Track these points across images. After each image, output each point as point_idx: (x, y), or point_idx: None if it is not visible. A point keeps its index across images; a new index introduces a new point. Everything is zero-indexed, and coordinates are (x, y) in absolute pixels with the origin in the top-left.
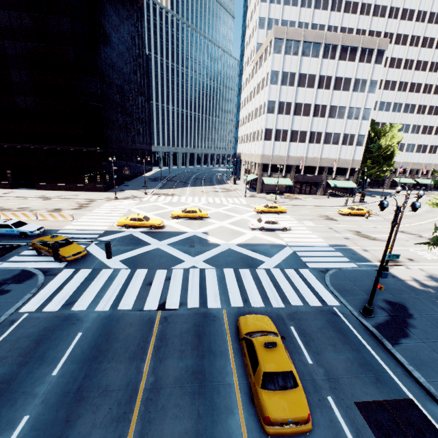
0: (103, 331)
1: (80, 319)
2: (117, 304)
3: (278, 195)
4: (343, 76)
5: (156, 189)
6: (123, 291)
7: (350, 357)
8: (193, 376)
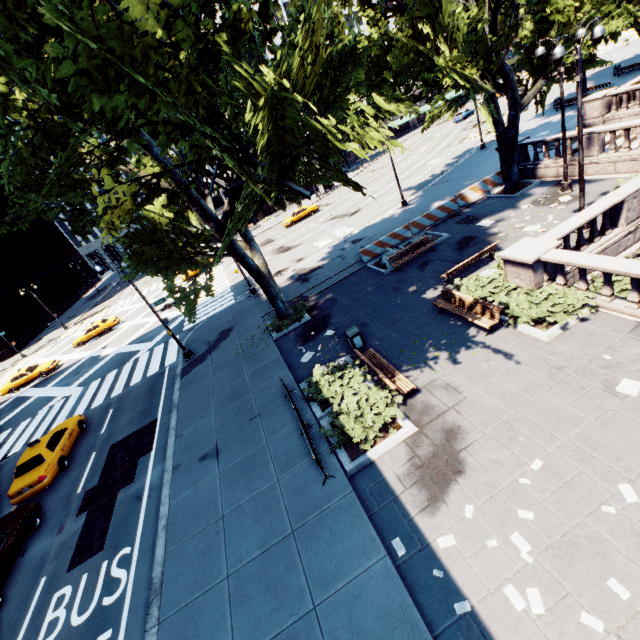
0: None
1: None
2: None
3: (236, 235)
4: None
5: (87, 312)
6: None
7: (140, 409)
8: None
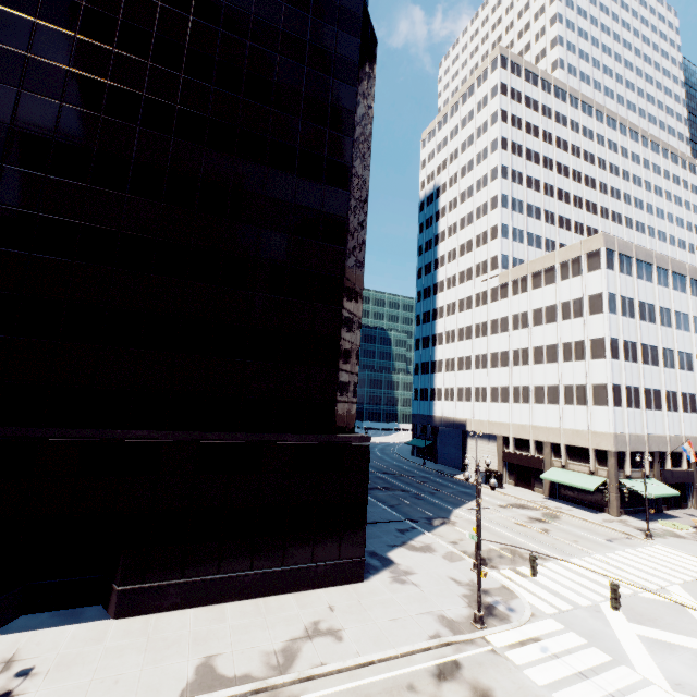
0: None
1: None
2: None
3: (658, 518)
4: (679, 310)
5: (421, 530)
6: None
7: None
8: None
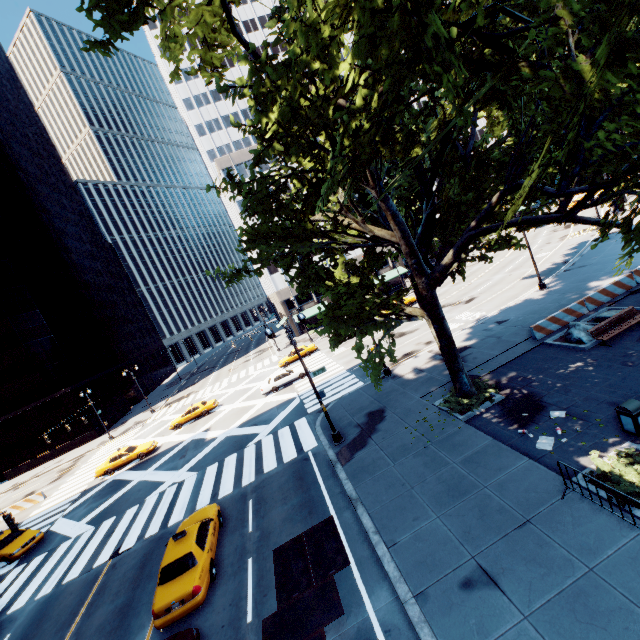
0: (37, 618)
1: (14, 619)
2: (64, 578)
3: (321, 327)
4: None
5: (171, 397)
6: (77, 558)
7: (295, 502)
8: (118, 613)
